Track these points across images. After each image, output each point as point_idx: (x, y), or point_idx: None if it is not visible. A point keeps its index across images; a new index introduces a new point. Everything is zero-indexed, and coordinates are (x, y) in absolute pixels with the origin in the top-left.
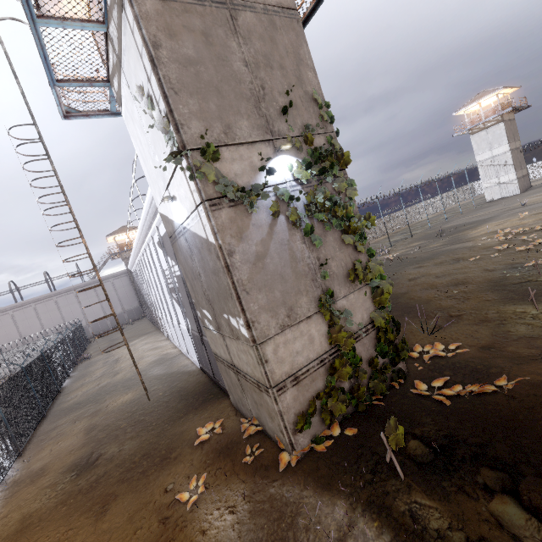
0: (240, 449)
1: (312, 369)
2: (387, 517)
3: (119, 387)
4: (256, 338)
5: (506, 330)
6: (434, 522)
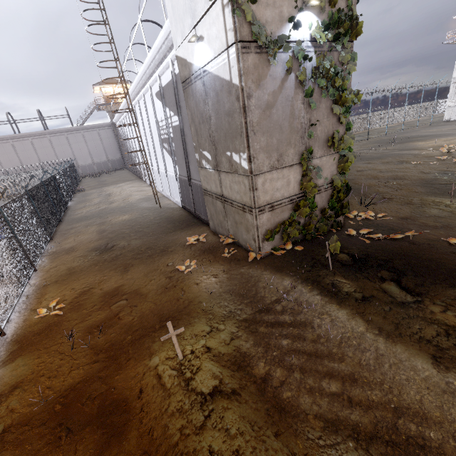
0: (219, 250)
1: (283, 204)
2: (317, 285)
3: (117, 211)
4: (253, 170)
5: (423, 211)
6: (345, 287)
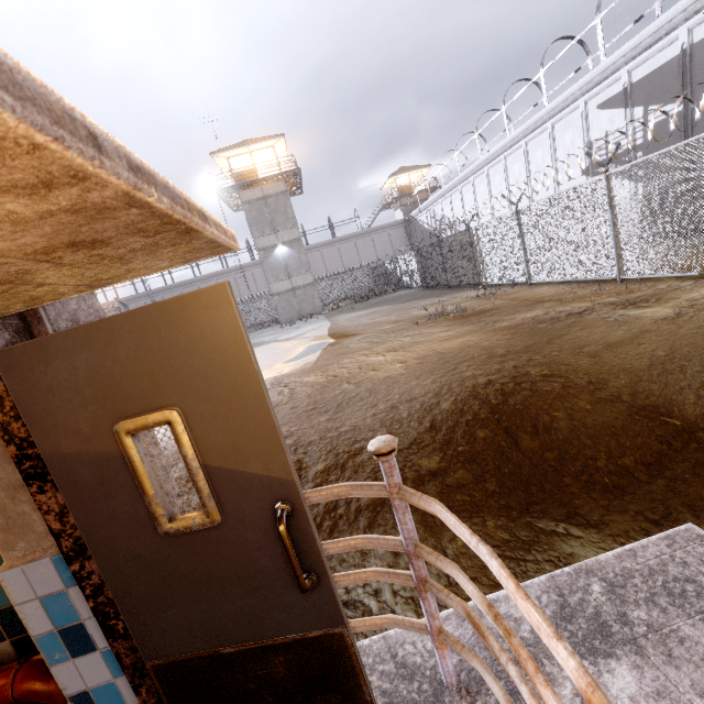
0: None
1: None
2: None
3: None
4: None
5: None
6: None
